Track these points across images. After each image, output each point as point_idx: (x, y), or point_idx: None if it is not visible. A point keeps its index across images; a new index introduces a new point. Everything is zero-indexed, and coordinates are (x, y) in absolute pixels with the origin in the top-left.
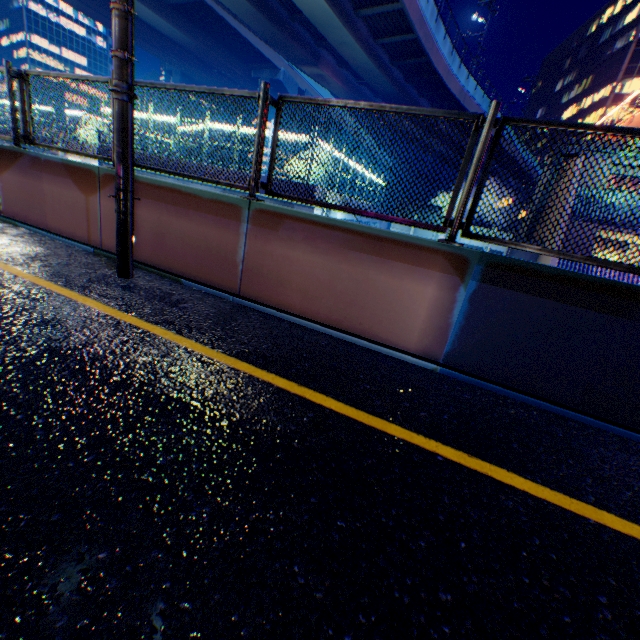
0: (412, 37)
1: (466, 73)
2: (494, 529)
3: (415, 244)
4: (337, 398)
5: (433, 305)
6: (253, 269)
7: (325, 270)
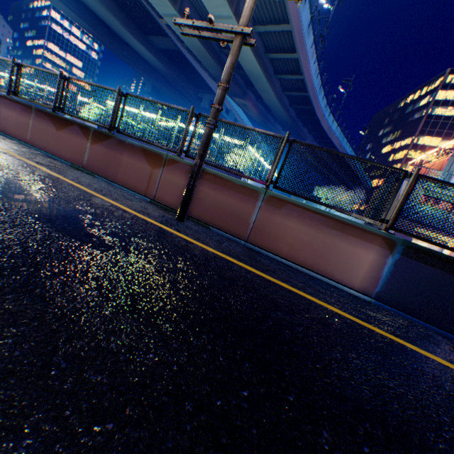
0: (305, 94)
1: (332, 118)
2: (453, 383)
3: (365, 229)
4: (340, 309)
5: (372, 264)
6: (259, 227)
7: (307, 235)
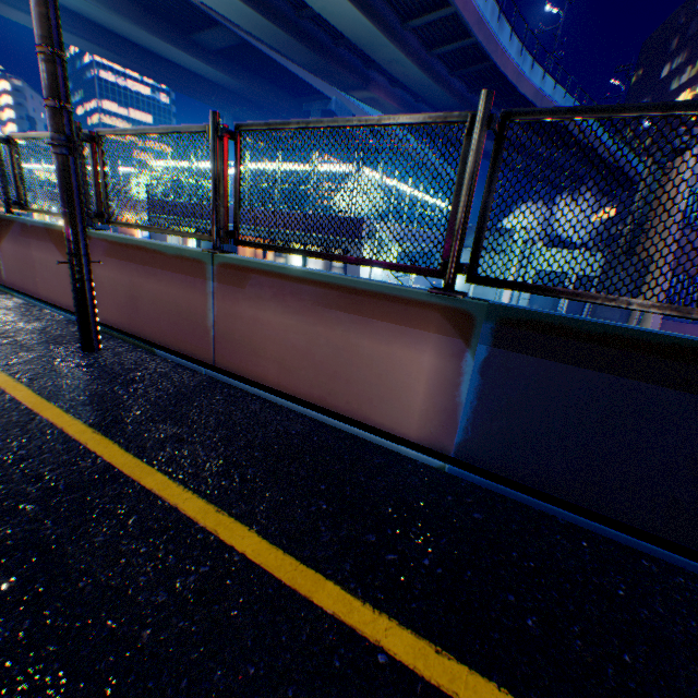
0: (470, 42)
1: (541, 72)
2: None
3: (401, 297)
4: (264, 532)
5: (433, 378)
6: (225, 335)
7: (300, 334)
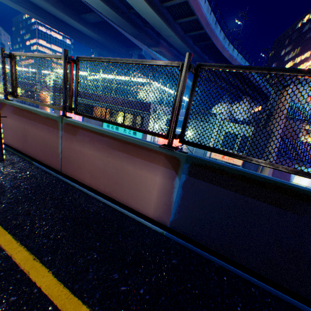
0: (203, 31)
1: (232, 47)
2: None
3: (147, 147)
4: (57, 273)
5: (161, 188)
6: (66, 157)
7: (101, 160)
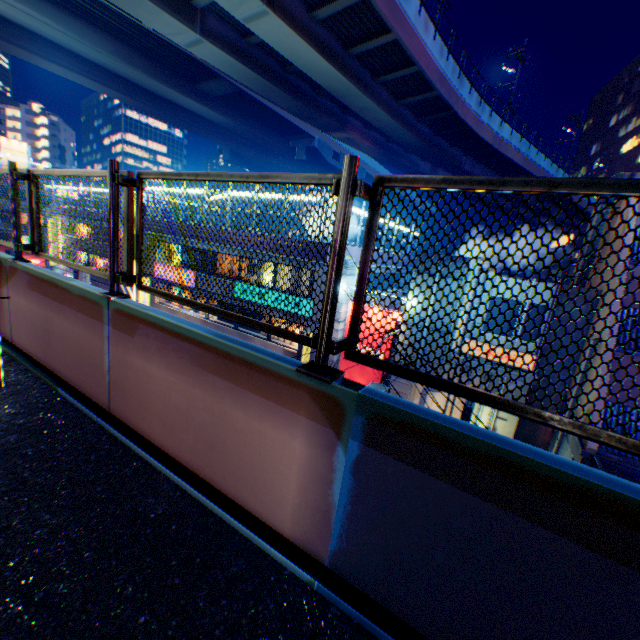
0: (433, 94)
1: (498, 120)
2: None
3: (272, 370)
4: None
5: (306, 468)
6: (118, 381)
7: (181, 393)
